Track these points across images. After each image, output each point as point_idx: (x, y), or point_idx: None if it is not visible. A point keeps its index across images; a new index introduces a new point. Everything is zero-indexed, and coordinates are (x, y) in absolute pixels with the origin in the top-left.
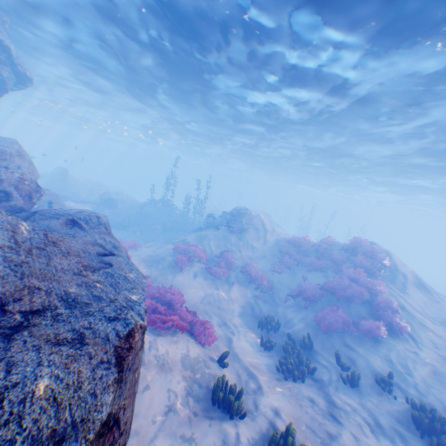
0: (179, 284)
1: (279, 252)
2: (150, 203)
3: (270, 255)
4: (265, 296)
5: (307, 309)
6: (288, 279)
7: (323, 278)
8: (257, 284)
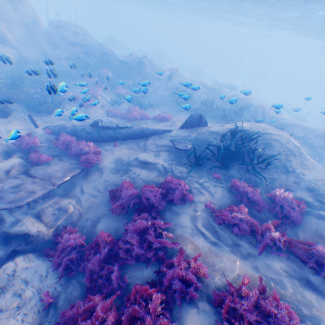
0: None
1: None
2: None
3: None
4: None
5: None
6: None
7: None
8: None
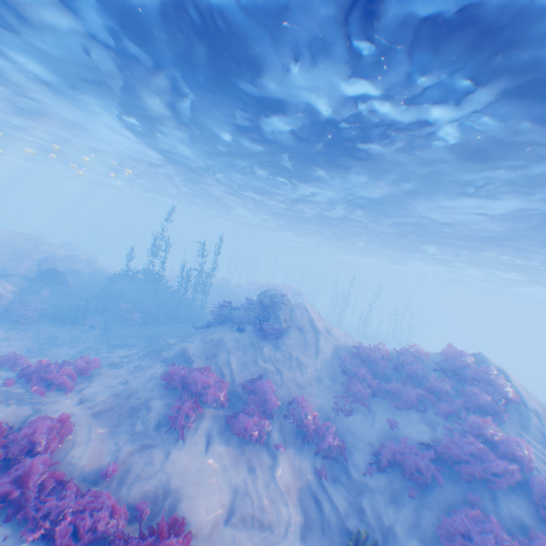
0: (177, 475)
1: (343, 372)
2: (125, 275)
3: (329, 377)
4: (334, 468)
5: (419, 503)
6: (365, 426)
7: (425, 426)
8: (319, 444)
